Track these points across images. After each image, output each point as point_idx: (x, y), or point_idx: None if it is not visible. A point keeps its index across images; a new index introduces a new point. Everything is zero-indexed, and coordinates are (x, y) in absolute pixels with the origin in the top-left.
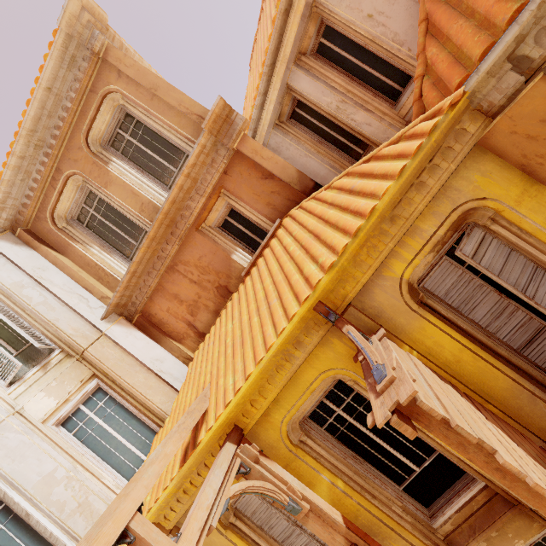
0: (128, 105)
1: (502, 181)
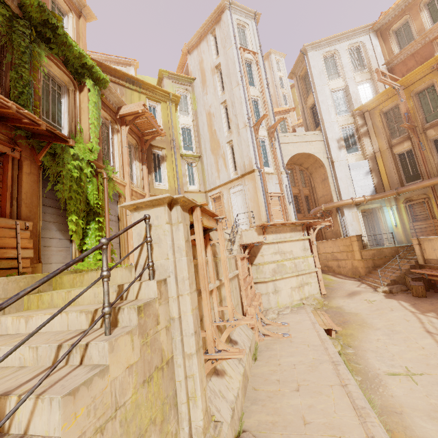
0: None
1: None
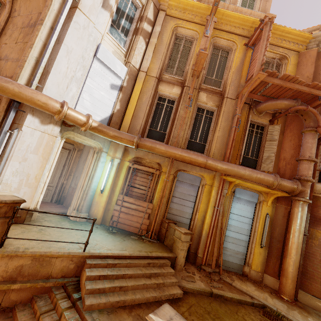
0: None
1: (294, 60)
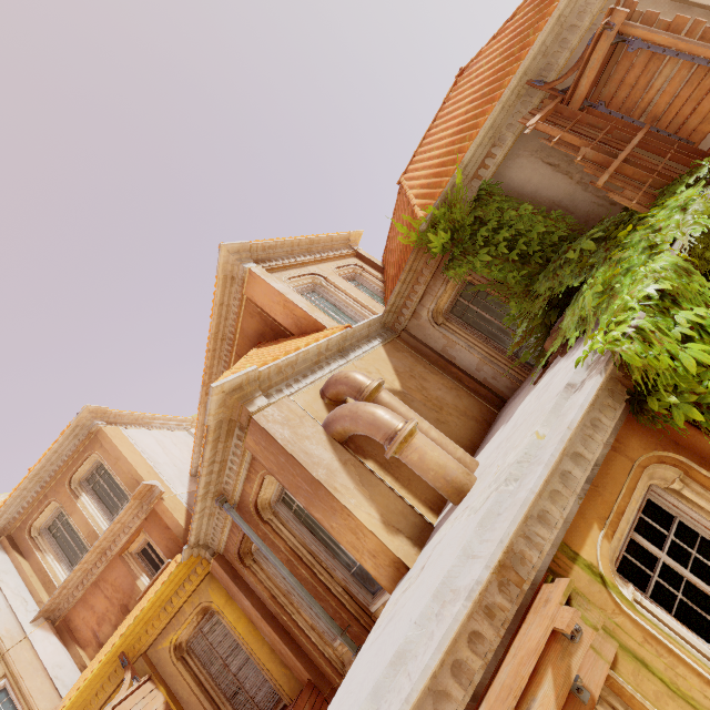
0: (102, 462)
1: (219, 594)
